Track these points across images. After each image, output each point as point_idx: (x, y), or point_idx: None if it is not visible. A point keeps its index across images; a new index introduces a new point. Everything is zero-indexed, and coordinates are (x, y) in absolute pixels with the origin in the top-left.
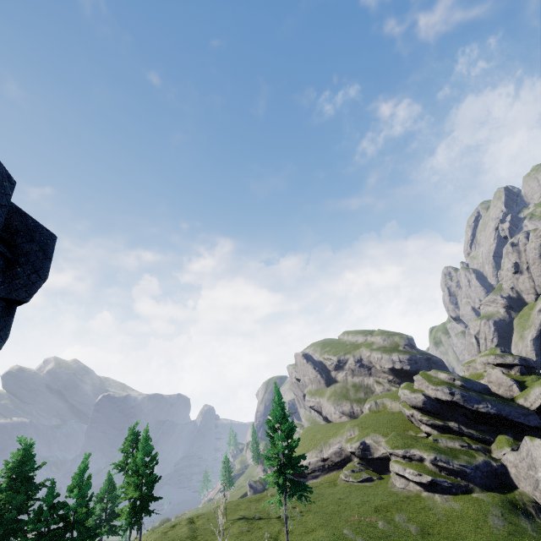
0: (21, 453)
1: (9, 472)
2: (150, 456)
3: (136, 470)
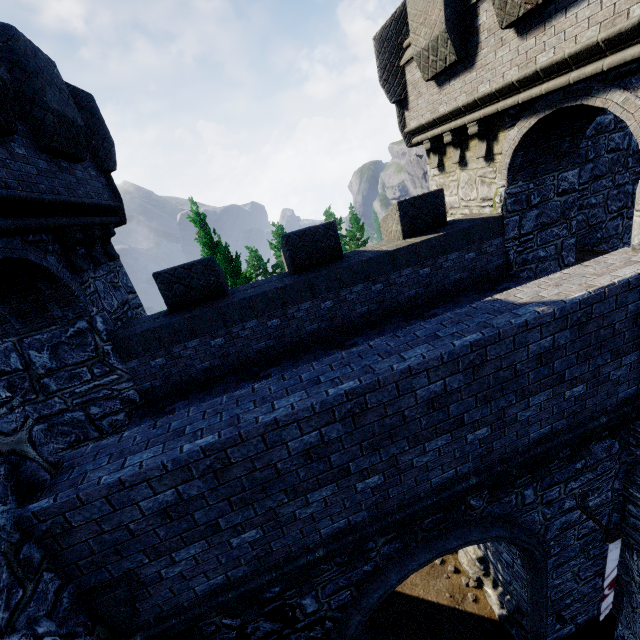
0: (278, 233)
1: (279, 245)
2: (360, 227)
3: (353, 237)
